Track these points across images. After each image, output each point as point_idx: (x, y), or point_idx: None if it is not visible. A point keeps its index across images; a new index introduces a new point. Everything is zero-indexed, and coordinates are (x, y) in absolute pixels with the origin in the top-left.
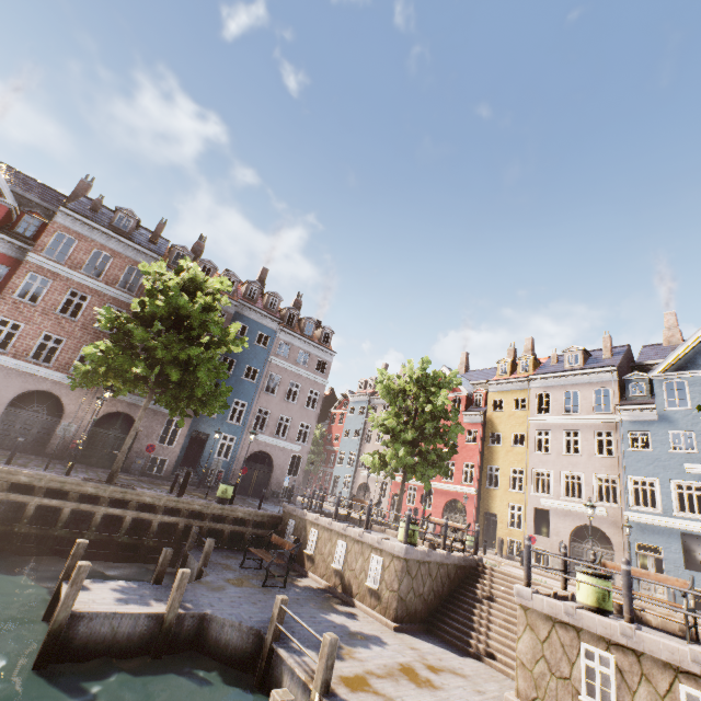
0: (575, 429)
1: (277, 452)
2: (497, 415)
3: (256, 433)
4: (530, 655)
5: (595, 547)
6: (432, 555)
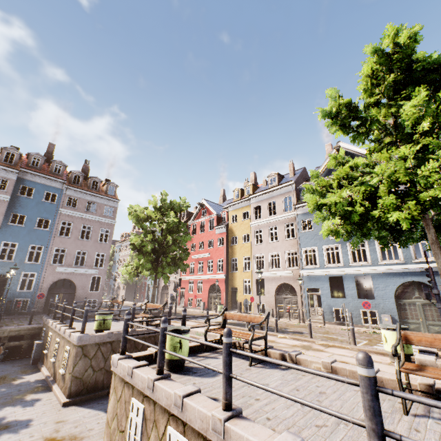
0: (275, 225)
1: (78, 278)
2: (234, 225)
3: (56, 267)
4: (112, 414)
5: (288, 295)
6: (114, 336)
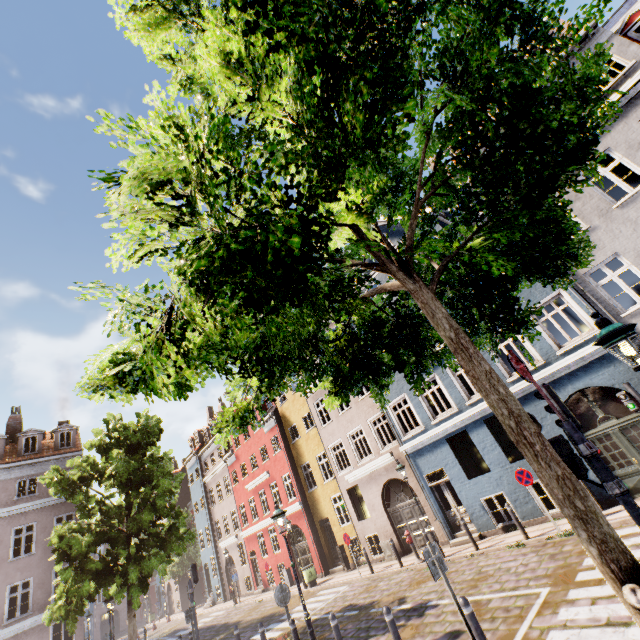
0: None
1: None
2: (286, 407)
3: None
4: None
5: (406, 501)
6: None
